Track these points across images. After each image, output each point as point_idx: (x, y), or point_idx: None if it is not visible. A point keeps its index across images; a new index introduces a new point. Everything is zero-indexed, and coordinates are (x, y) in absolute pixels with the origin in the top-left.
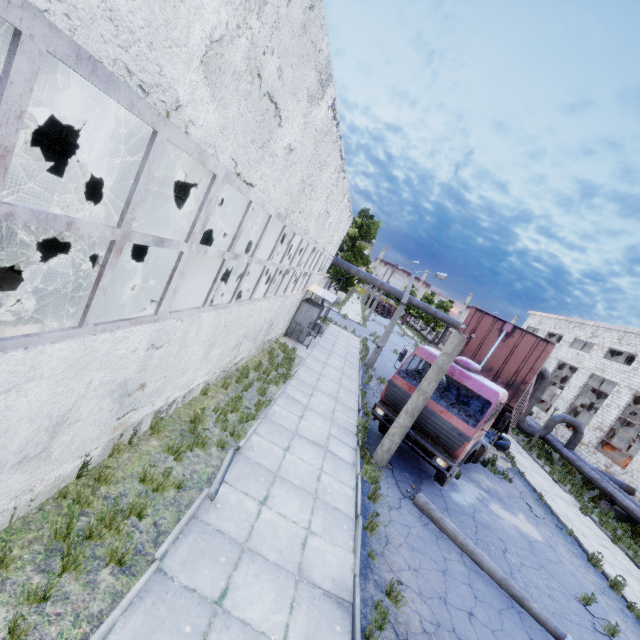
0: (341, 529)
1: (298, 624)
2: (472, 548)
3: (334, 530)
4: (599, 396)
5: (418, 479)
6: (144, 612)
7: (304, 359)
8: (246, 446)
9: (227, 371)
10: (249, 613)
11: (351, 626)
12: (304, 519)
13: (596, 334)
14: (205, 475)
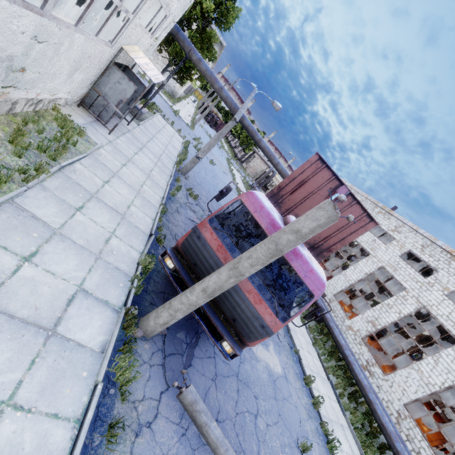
0: None
1: None
2: None
3: None
4: None
5: (194, 338)
6: None
7: (95, 148)
8: None
9: None
10: None
11: None
12: None
13: None
14: None
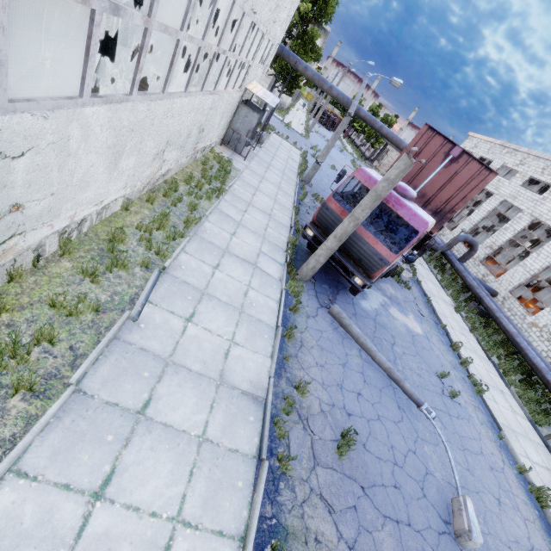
0: (262, 338)
1: (217, 420)
2: (370, 347)
3: (256, 339)
4: (498, 218)
5: (335, 290)
6: (63, 430)
7: (240, 172)
8: (173, 265)
9: (153, 183)
10: (171, 417)
11: (263, 415)
12: (229, 332)
13: (524, 162)
14: (127, 296)
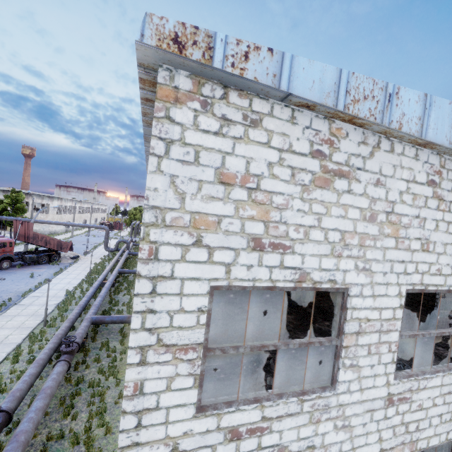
0: None
1: None
2: None
3: None
4: None
5: None
6: None
7: None
8: None
9: None
10: None
11: None
12: None
13: None
14: None
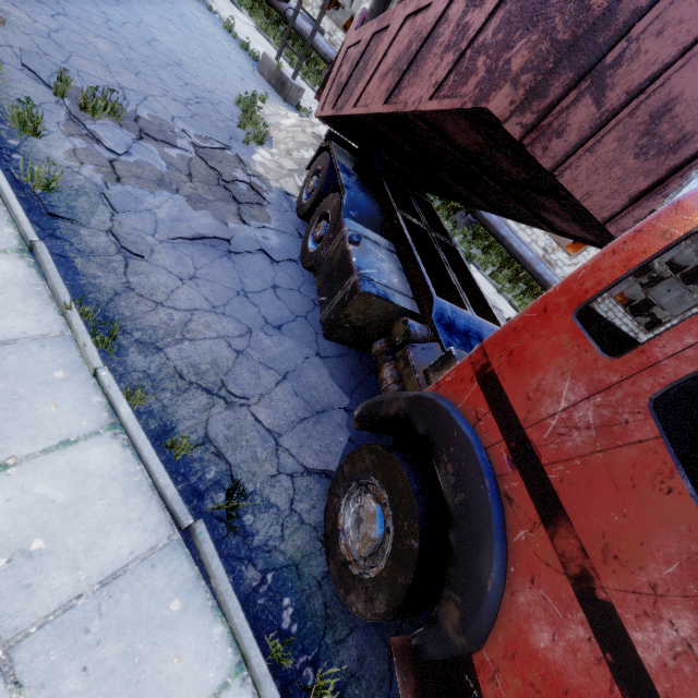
0: None
1: None
2: None
3: None
4: None
5: None
6: None
7: None
8: None
9: None
10: None
11: None
12: None
13: None
14: None
